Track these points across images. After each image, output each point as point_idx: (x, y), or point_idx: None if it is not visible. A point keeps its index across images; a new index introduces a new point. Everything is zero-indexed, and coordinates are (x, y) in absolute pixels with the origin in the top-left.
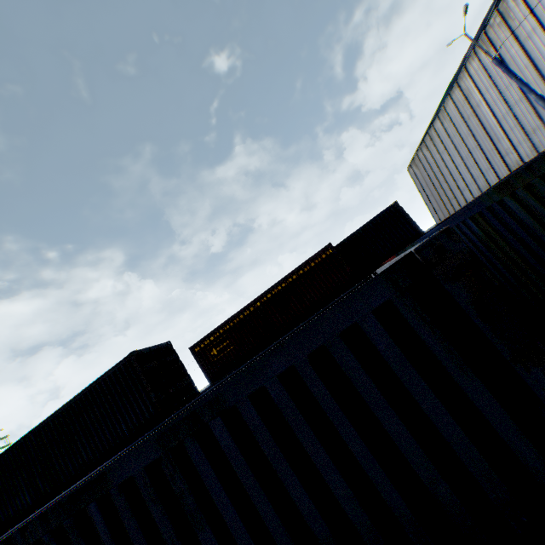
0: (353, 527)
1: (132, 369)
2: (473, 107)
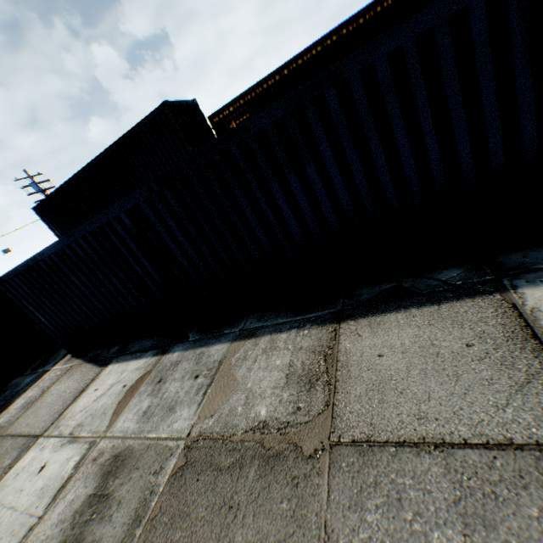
0: (400, 163)
1: (166, 120)
2: None
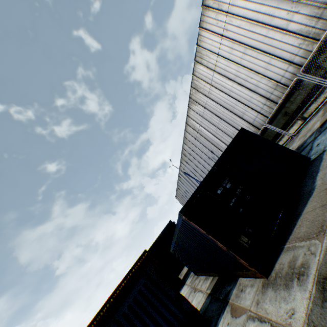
0: None
1: None
2: (188, 177)
